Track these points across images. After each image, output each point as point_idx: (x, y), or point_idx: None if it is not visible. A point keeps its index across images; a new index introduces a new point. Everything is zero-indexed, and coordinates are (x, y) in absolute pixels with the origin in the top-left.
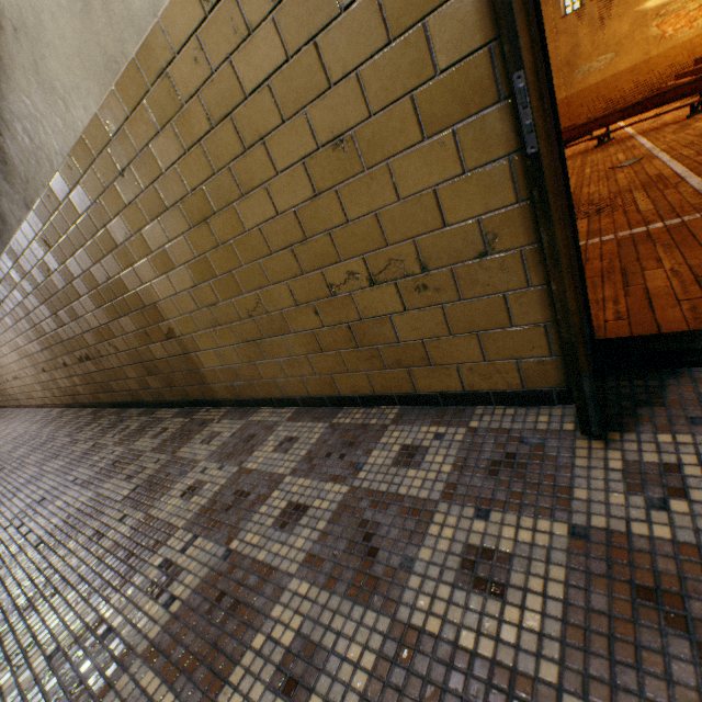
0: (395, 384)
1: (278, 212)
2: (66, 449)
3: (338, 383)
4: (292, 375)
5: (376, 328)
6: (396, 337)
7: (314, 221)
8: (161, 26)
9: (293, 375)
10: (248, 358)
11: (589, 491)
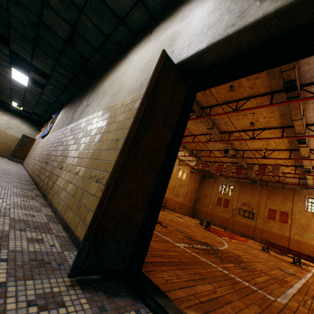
0: (74, 223)
1: (100, 149)
2: (5, 177)
3: (67, 212)
4: (64, 201)
5: (87, 197)
6: (87, 204)
7: (102, 155)
8: (116, 104)
9: (64, 201)
10: (64, 187)
11: (33, 285)
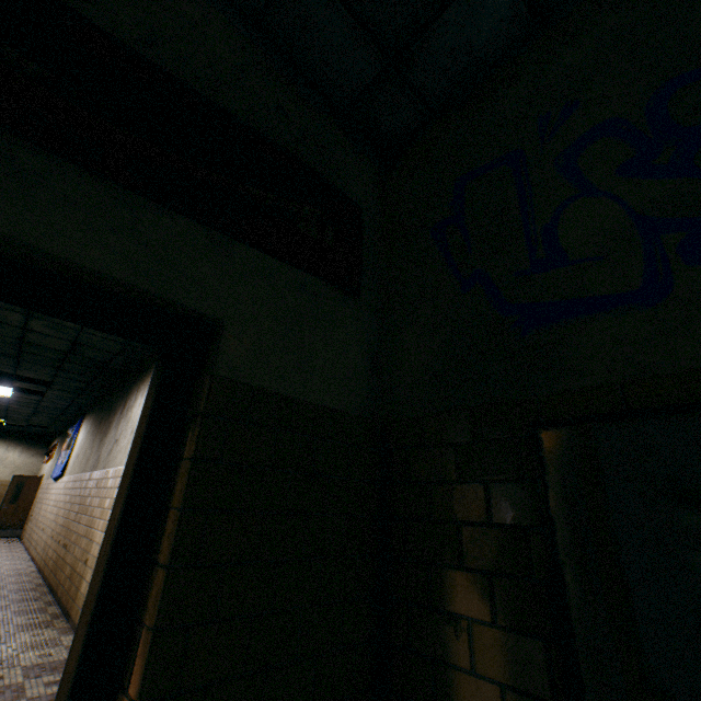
0: None
1: None
2: None
3: None
4: None
5: None
6: None
7: None
8: None
9: None
10: None
11: None
